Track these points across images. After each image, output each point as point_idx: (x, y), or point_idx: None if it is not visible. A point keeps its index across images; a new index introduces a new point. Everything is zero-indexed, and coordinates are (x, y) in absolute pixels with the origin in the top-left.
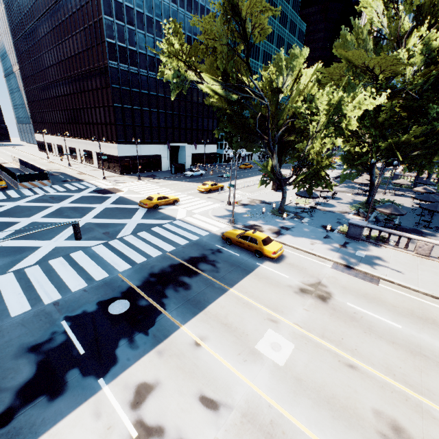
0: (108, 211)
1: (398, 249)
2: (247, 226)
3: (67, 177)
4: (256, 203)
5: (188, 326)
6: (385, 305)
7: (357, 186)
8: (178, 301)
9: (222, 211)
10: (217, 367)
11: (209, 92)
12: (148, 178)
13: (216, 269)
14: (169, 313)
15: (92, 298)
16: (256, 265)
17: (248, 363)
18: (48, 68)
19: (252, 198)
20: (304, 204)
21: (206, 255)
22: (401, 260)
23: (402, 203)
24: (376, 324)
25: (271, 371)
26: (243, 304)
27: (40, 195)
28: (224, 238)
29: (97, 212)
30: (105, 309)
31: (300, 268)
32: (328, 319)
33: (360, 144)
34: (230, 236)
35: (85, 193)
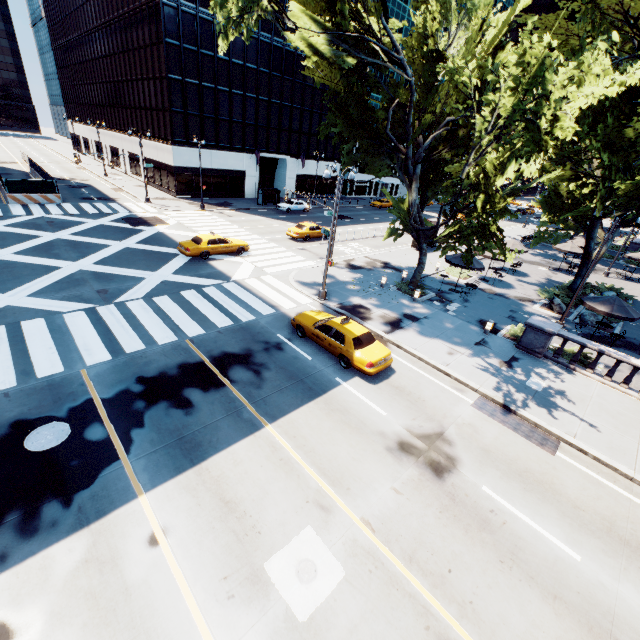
0: (126, 254)
1: (611, 383)
2: (346, 307)
3: (93, 193)
4: (376, 267)
5: (154, 497)
6: (558, 502)
7: (562, 256)
8: (159, 438)
9: (314, 275)
10: (166, 604)
11: (302, 48)
12: (217, 207)
13: (259, 381)
14: (131, 463)
15: (11, 411)
16: (333, 383)
17: (235, 603)
18: (79, 8)
19: (374, 258)
20: (458, 279)
21: (252, 352)
22: (611, 408)
23: (636, 294)
24: (531, 544)
25: (274, 633)
26: (278, 462)
27: (34, 216)
28: (294, 324)
29: (108, 254)
30: (20, 437)
31: (413, 399)
32: (433, 518)
33: (579, 177)
34: (304, 322)
35: (105, 221)
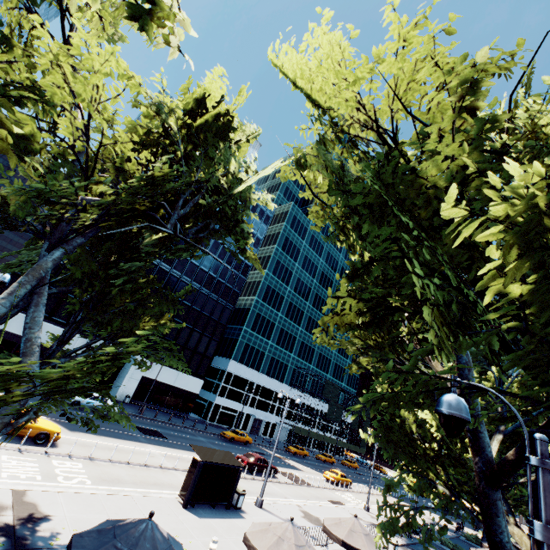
0: None
1: None
2: None
3: None
4: None
5: None
6: None
7: None
8: None
9: None
10: None
11: None
12: None
13: None
14: None
15: None
16: None
17: None
18: None
19: (32, 497)
20: None
21: None
22: None
23: None
24: None
25: None
26: None
27: None
28: None
29: None
30: None
31: None
32: None
33: (379, 321)
34: None
35: None
